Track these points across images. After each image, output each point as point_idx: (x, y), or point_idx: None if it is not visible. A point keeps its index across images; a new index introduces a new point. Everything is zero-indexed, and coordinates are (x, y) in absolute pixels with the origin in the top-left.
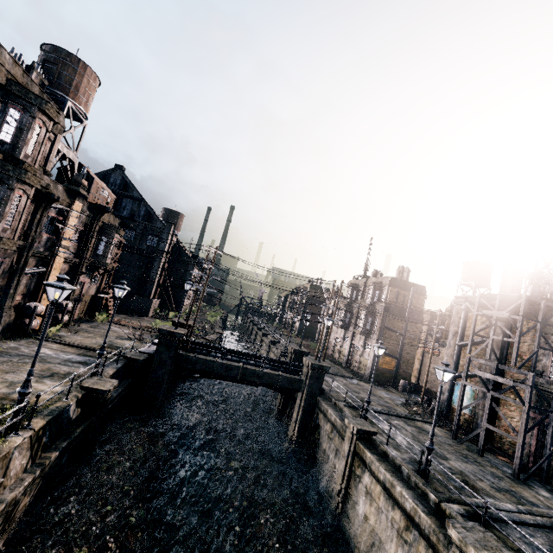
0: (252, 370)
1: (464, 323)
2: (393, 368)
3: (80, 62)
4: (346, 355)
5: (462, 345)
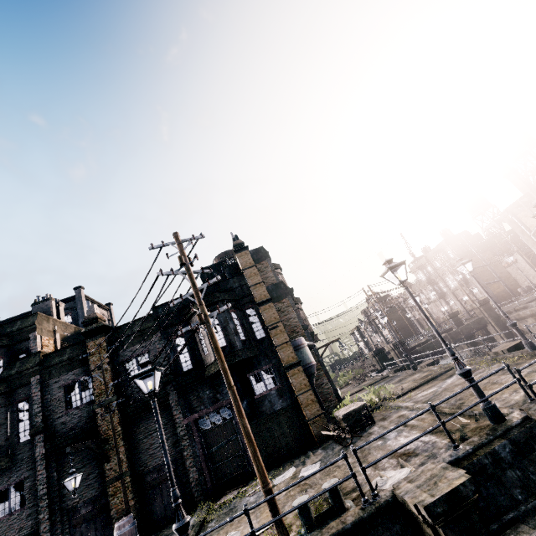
0: (453, 332)
1: (521, 222)
2: (503, 288)
3: None
4: (463, 311)
5: (534, 232)
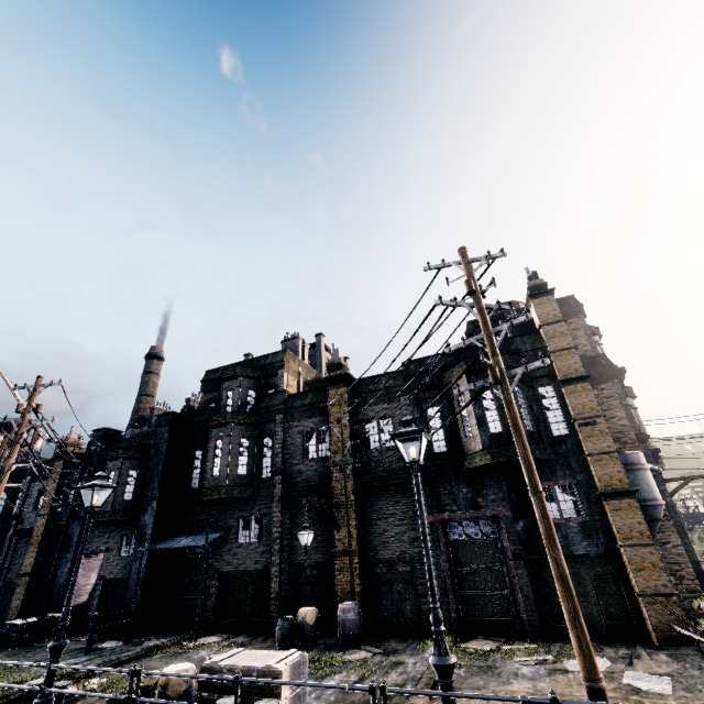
0: None
1: None
2: None
3: (518, 304)
4: None
5: None
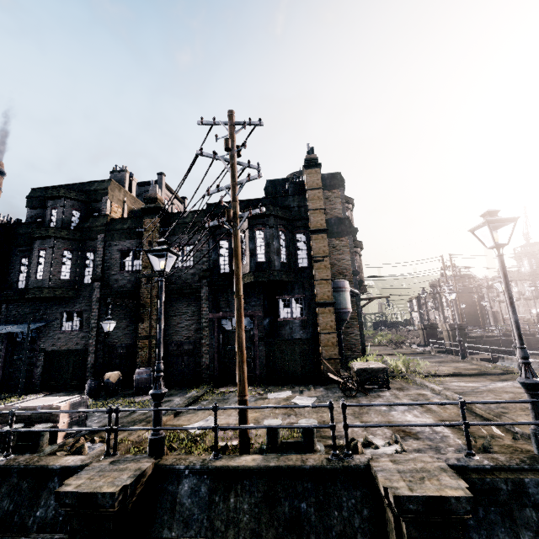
0: (534, 338)
1: None
2: None
3: None
4: None
5: None
